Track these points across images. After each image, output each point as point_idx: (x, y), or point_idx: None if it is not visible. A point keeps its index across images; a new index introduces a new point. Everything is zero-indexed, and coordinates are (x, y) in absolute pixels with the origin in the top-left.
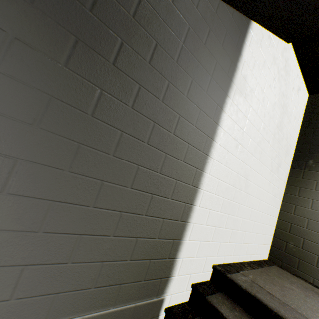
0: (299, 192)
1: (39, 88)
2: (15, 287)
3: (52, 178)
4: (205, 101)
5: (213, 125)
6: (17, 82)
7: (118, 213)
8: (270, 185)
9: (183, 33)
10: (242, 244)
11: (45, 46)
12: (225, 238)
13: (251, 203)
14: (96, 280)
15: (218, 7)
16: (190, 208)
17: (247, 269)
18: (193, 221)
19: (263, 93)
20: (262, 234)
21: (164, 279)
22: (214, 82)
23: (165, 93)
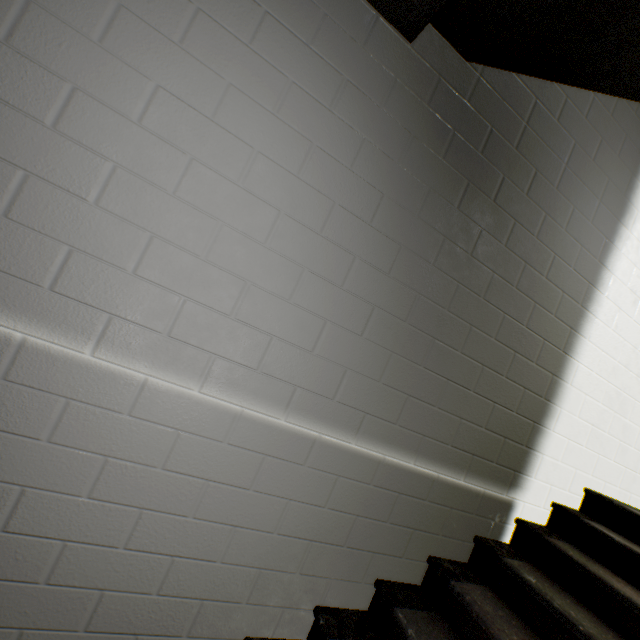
0: None
1: (438, 230)
2: (400, 414)
3: (435, 315)
4: (588, 235)
5: (598, 269)
6: (426, 226)
7: (480, 366)
8: None
9: (566, 153)
10: (638, 475)
11: (446, 193)
12: (606, 450)
13: None
14: (453, 438)
15: (615, 108)
16: (558, 383)
17: None
18: (560, 405)
19: None
20: None
21: (517, 475)
22: (602, 208)
23: (539, 228)
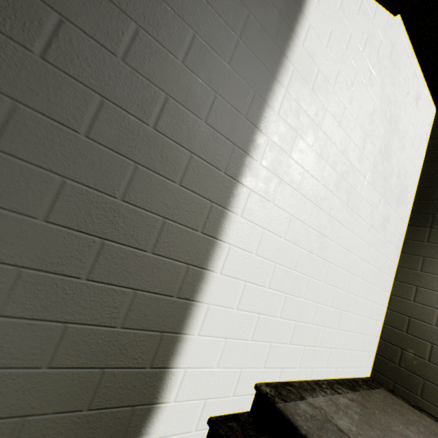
0: (424, 265)
1: None
2: None
3: None
4: (226, 80)
5: (247, 128)
6: None
7: (12, 269)
8: (371, 250)
9: None
10: (319, 348)
11: None
12: (280, 335)
13: (335, 278)
14: None
15: None
16: (200, 274)
17: (324, 394)
18: (208, 300)
19: (351, 91)
20: (358, 333)
21: (141, 409)
22: (245, 50)
23: (129, 47)
